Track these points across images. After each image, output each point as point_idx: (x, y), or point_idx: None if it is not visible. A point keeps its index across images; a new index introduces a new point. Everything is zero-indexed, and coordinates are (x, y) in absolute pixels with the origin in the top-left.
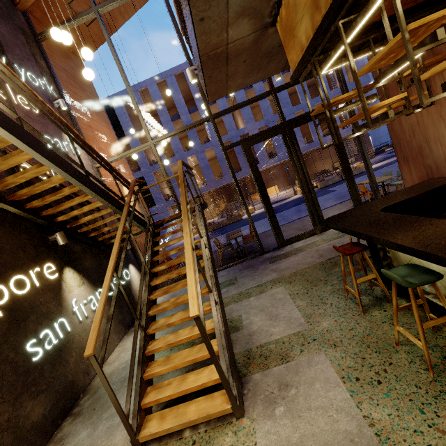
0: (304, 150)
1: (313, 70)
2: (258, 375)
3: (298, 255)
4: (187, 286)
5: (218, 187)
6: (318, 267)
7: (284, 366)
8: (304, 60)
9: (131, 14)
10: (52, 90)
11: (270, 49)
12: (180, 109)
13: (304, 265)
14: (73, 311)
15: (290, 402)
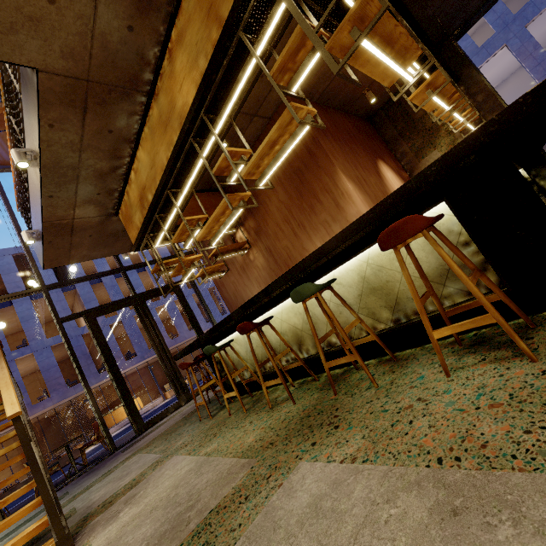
0: (171, 346)
1: (148, 241)
2: (98, 517)
3: (160, 427)
4: (3, 400)
5: (35, 418)
6: (180, 421)
7: (133, 489)
8: (141, 235)
9: None
10: None
11: (116, 232)
12: None
13: (166, 428)
14: None
15: (137, 499)
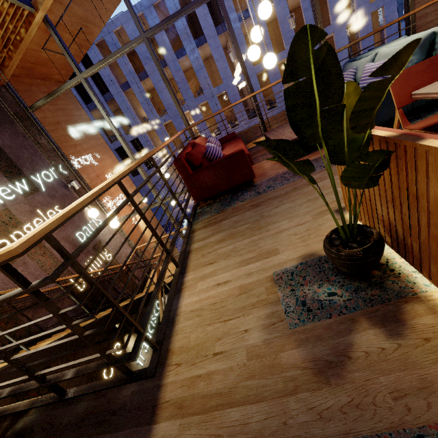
0: None
1: None
2: None
3: None
4: None
5: None
6: None
7: None
8: None
9: (106, 19)
10: (62, 169)
11: None
12: (166, 54)
13: None
14: (137, 363)
15: None
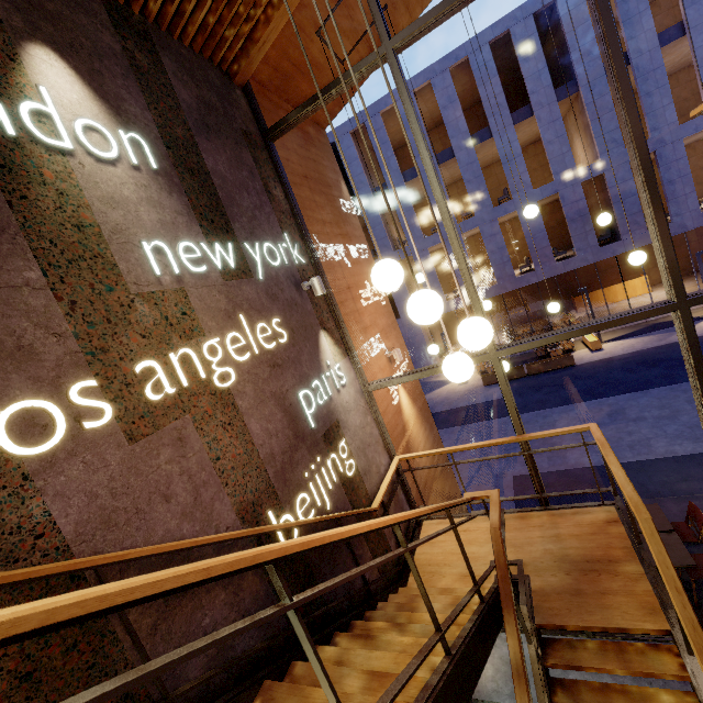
0: None
1: None
2: None
3: None
4: None
5: None
6: None
7: None
8: None
9: (427, 0)
10: (297, 252)
11: None
12: (456, 139)
13: None
14: None
15: None
